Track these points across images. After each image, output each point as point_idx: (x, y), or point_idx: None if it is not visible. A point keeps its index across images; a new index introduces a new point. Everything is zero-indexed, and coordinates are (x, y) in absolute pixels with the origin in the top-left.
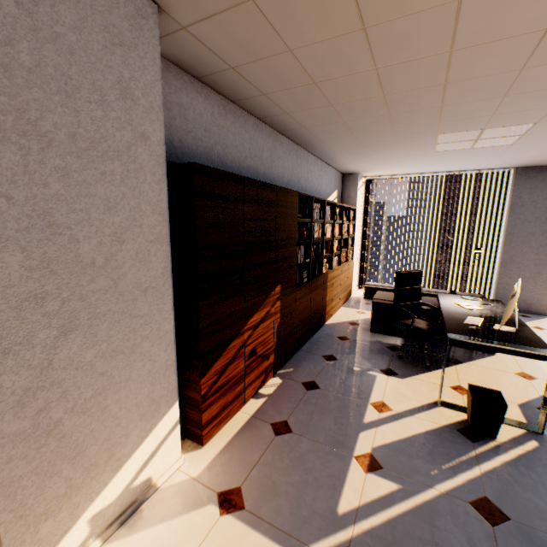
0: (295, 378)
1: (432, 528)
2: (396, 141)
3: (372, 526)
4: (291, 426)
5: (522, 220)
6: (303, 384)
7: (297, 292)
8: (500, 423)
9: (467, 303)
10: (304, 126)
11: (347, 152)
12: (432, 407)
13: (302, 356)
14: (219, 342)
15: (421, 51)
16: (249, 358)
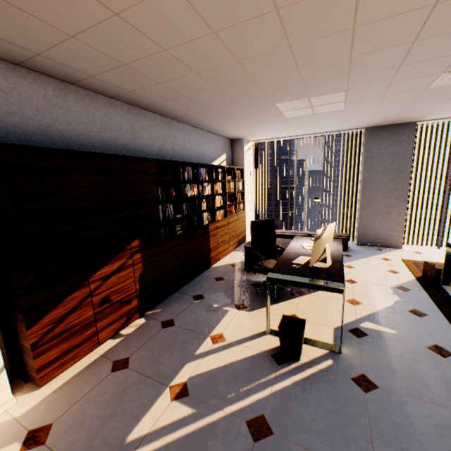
0: (158, 317)
1: (201, 448)
2: (247, 111)
3: (149, 450)
4: (130, 362)
5: (374, 170)
6: (162, 322)
7: (165, 244)
8: (300, 347)
9: (310, 244)
10: (156, 101)
11: (216, 122)
12: (261, 335)
13: (175, 297)
14: (51, 296)
15: (189, 33)
16: (100, 305)
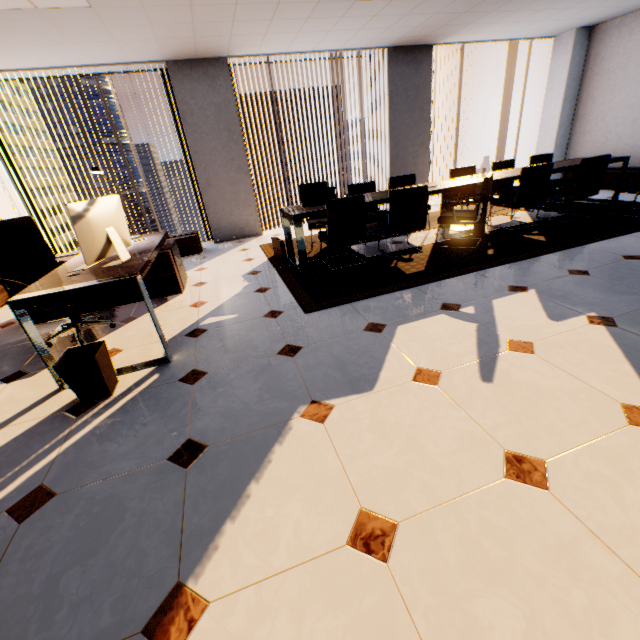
0: None
1: None
2: None
3: None
4: None
5: (200, 133)
6: None
7: None
8: (103, 378)
9: None
10: None
11: None
12: (50, 397)
13: None
14: None
15: None
16: None
